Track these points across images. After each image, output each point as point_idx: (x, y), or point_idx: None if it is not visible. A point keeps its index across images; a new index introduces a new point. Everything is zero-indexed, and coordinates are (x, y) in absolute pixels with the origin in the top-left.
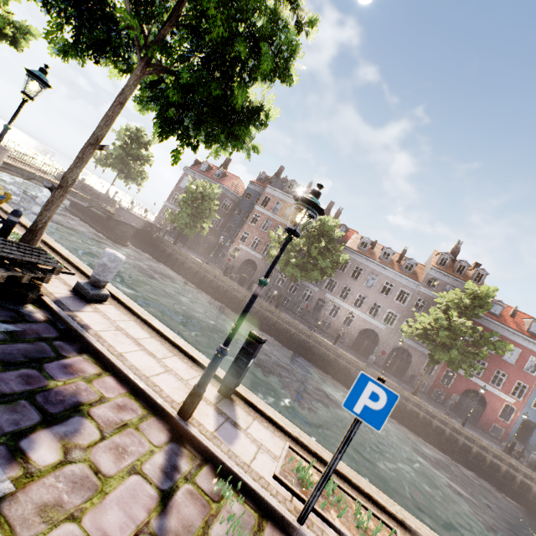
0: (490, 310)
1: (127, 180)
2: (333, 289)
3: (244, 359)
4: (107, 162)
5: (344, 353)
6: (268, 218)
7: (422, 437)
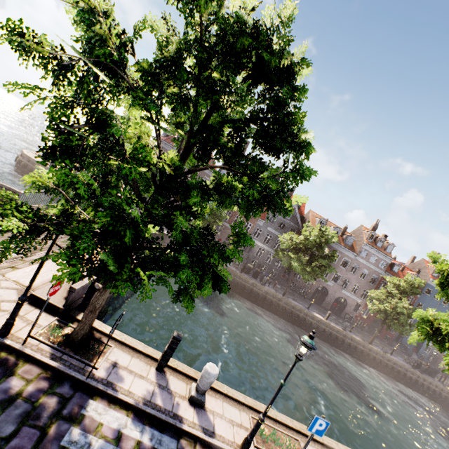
0: (392, 269)
1: None
2: None
3: None
4: None
5: (334, 326)
6: None
7: (375, 369)
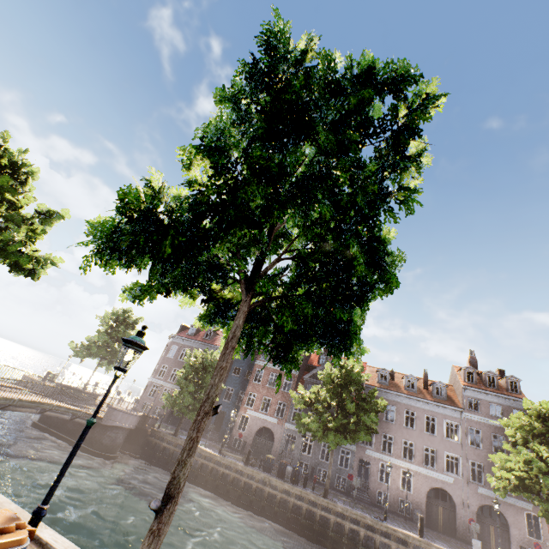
0: None
1: (110, 365)
2: (372, 441)
3: None
4: (89, 352)
5: (441, 548)
6: (273, 371)
7: None
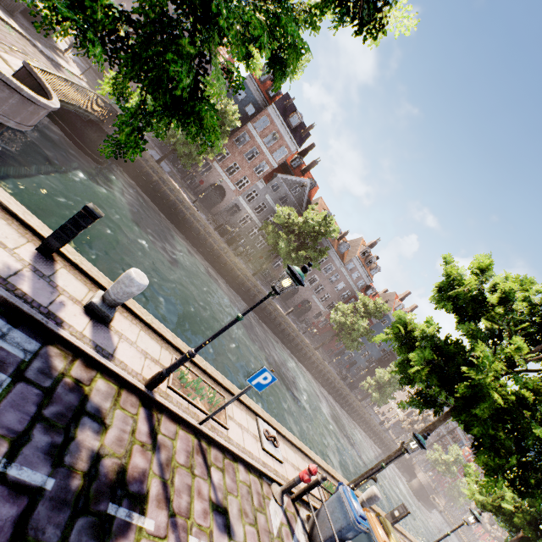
0: (367, 292)
1: None
2: None
3: (401, 518)
4: None
5: (292, 323)
6: (257, 146)
7: (310, 372)
